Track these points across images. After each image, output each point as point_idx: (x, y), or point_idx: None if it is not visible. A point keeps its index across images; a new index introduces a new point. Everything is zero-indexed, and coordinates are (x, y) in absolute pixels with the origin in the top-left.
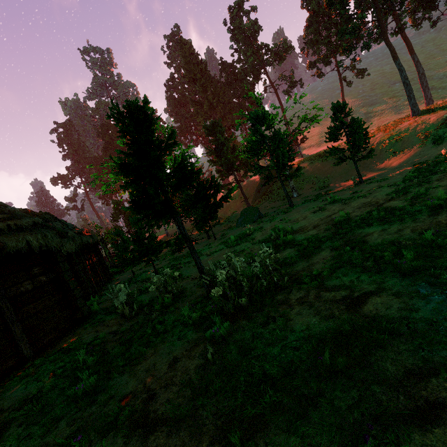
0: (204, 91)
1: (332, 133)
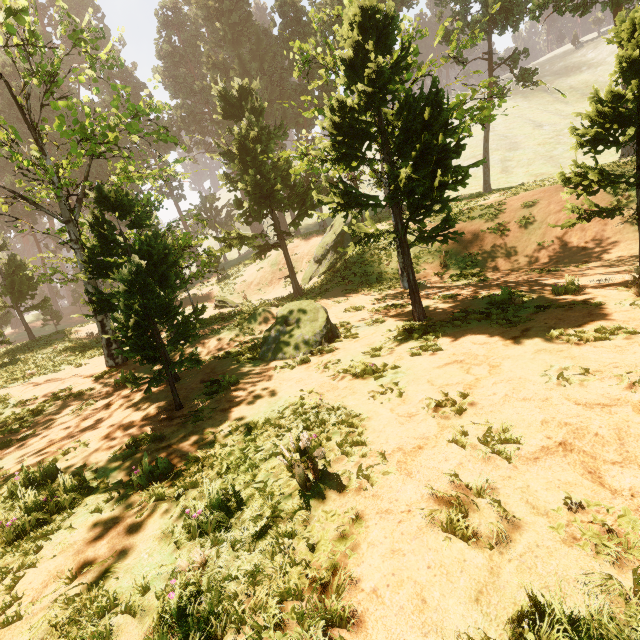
0: (236, 44)
1: (606, 114)
